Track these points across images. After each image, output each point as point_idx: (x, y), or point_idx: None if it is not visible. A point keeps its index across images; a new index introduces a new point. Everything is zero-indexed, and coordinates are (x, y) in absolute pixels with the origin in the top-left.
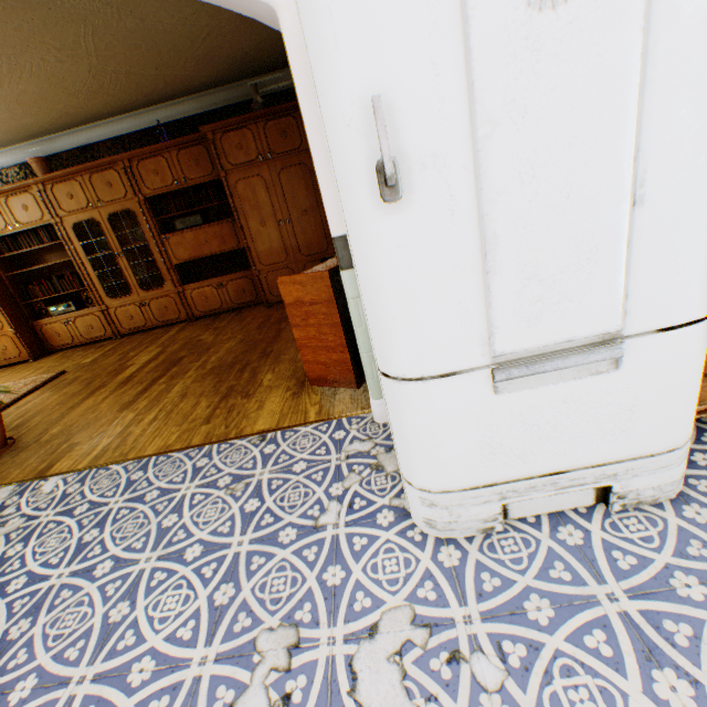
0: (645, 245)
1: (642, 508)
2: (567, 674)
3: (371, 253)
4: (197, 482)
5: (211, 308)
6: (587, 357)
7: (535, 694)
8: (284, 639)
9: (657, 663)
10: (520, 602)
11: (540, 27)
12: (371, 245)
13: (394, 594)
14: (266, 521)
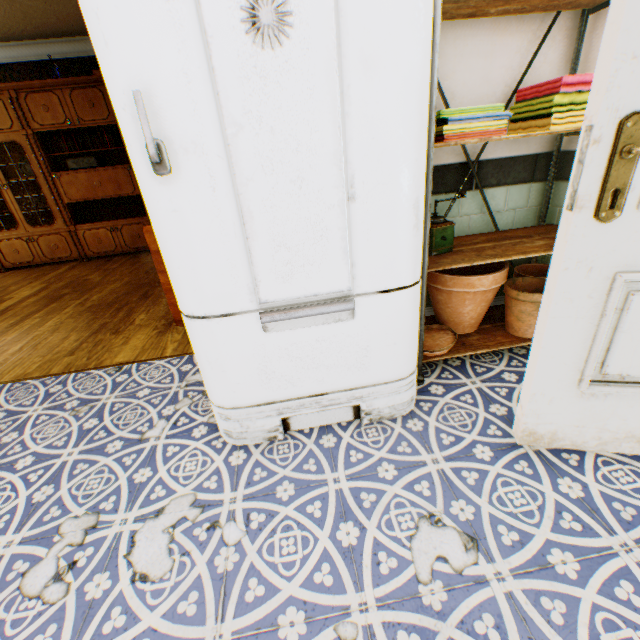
0: (361, 230)
1: (383, 422)
2: (286, 530)
3: (156, 214)
4: (46, 405)
5: (105, 250)
6: (329, 308)
7: (260, 544)
8: (85, 523)
9: (346, 519)
10: (275, 487)
11: (265, 60)
12: (155, 207)
13: (186, 486)
14: (100, 436)
